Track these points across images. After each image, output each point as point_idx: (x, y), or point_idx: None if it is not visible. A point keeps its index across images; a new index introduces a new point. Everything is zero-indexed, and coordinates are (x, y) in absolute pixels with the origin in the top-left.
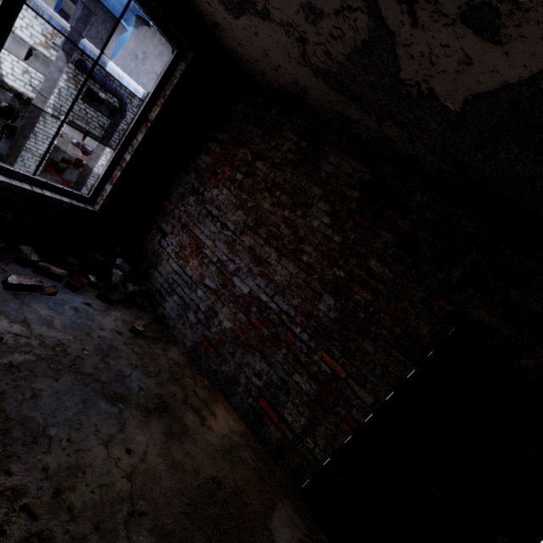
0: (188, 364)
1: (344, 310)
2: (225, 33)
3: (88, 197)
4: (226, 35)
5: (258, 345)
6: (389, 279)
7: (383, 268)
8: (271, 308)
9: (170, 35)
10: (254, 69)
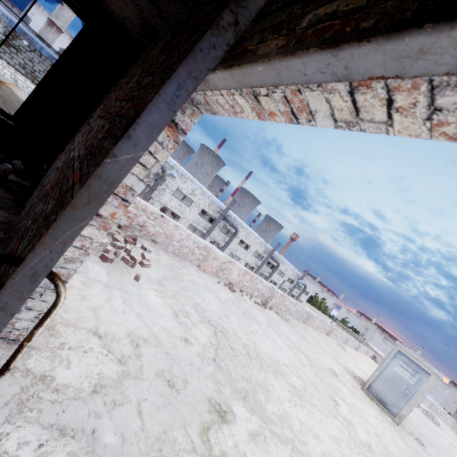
0: (1, 222)
1: (110, 127)
2: (106, 1)
3: (12, 116)
4: (107, 2)
5: (50, 191)
6: (148, 82)
7: (149, 79)
8: (74, 158)
9: (79, 12)
10: (131, 25)
